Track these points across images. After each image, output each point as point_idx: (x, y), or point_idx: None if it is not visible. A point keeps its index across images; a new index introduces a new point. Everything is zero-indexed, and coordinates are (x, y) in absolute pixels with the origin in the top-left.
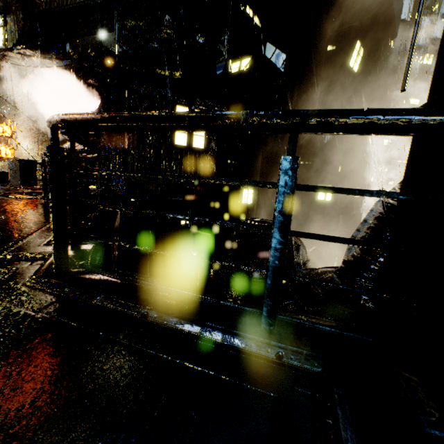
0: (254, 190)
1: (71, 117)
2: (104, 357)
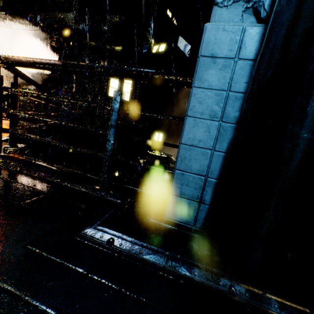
0: (163, 134)
1: (7, 57)
2: (2, 186)
